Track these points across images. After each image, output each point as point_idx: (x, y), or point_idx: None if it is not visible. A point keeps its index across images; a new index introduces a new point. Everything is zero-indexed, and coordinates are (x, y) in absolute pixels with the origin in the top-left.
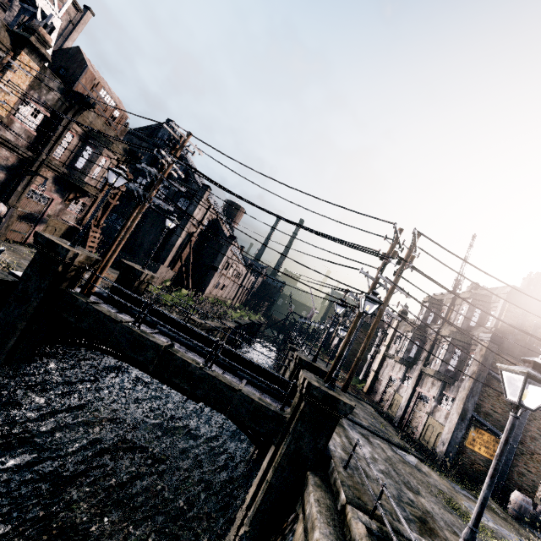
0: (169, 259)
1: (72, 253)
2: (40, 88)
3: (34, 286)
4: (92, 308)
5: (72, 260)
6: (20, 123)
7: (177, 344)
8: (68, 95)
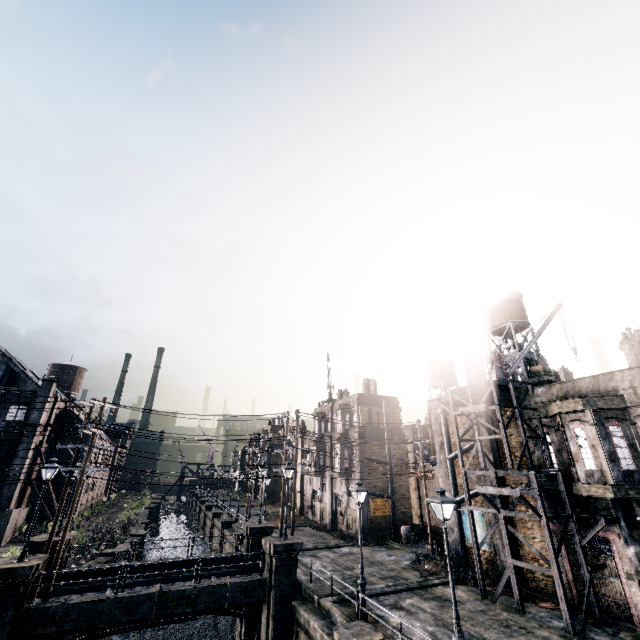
0: (16, 494)
1: (34, 567)
2: None
3: None
4: (70, 605)
5: (32, 574)
6: None
7: (137, 588)
8: None
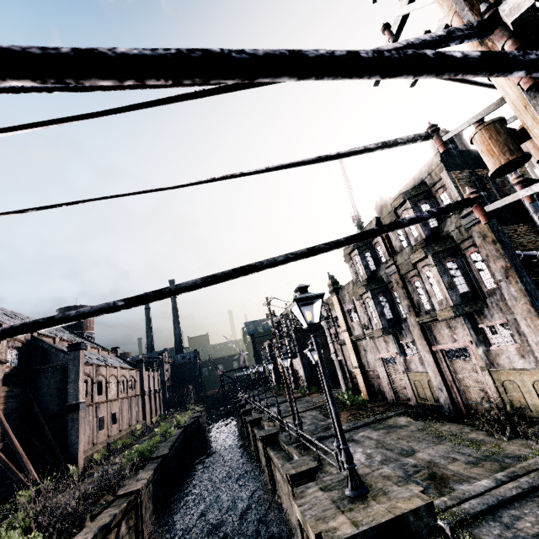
0: None
1: None
2: None
3: None
4: None
5: None
6: None
7: None
8: None
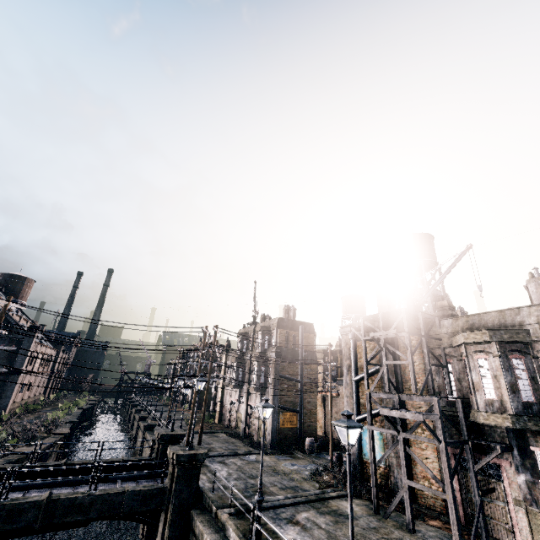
0: None
1: None
2: None
3: None
4: None
5: None
6: None
7: (34, 490)
8: None
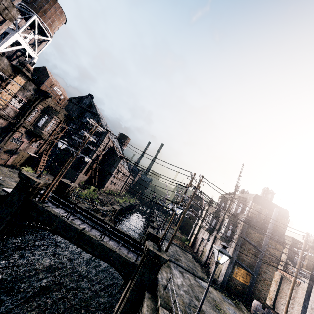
0: (85, 169)
1: (37, 182)
2: (24, 90)
3: (16, 198)
4: (45, 209)
5: (37, 185)
6: (11, 106)
7: (86, 224)
8: (37, 92)
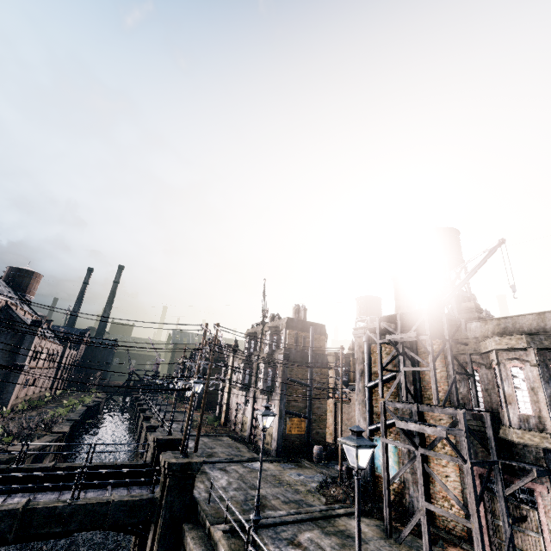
0: None
1: None
2: None
3: None
4: None
5: None
6: None
7: (18, 495)
8: None
